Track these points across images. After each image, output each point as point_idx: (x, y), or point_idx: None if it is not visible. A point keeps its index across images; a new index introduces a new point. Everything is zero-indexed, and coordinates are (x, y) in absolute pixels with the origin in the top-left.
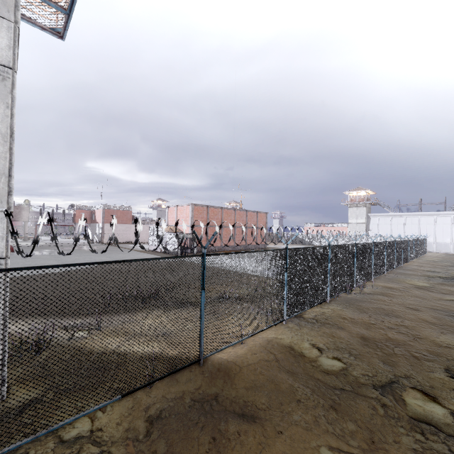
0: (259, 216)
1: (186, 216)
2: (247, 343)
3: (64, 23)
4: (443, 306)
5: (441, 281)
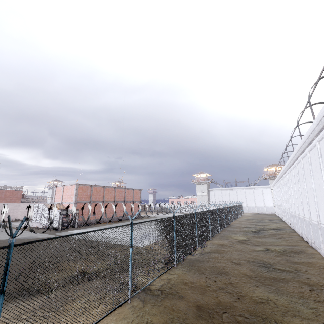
0: (135, 192)
1: (71, 194)
2: None
3: None
4: (255, 256)
5: (253, 234)
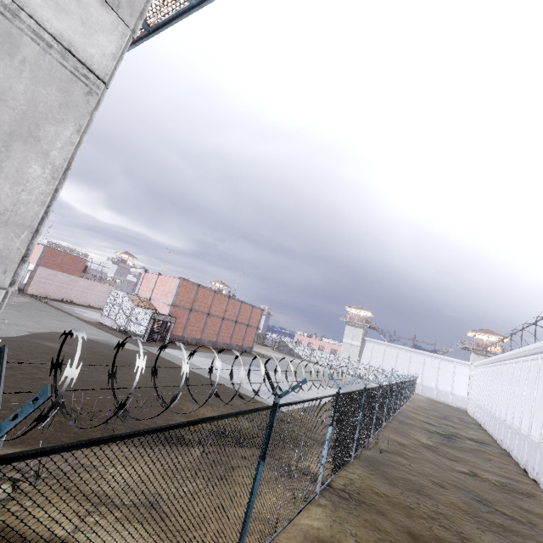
0: (255, 311)
1: (168, 290)
2: (279, 536)
3: (136, 37)
4: (461, 481)
5: (441, 439)
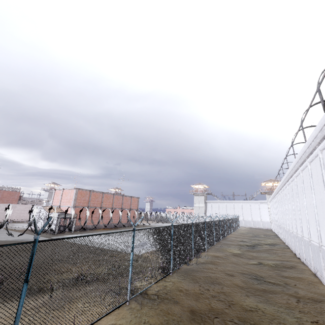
0: (133, 199)
1: (70, 198)
2: None
3: None
4: (248, 269)
5: (247, 248)
